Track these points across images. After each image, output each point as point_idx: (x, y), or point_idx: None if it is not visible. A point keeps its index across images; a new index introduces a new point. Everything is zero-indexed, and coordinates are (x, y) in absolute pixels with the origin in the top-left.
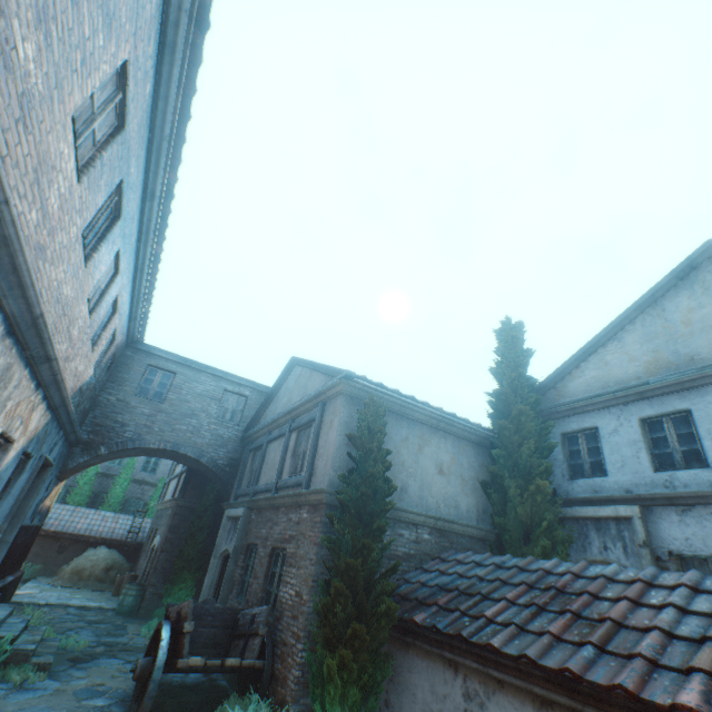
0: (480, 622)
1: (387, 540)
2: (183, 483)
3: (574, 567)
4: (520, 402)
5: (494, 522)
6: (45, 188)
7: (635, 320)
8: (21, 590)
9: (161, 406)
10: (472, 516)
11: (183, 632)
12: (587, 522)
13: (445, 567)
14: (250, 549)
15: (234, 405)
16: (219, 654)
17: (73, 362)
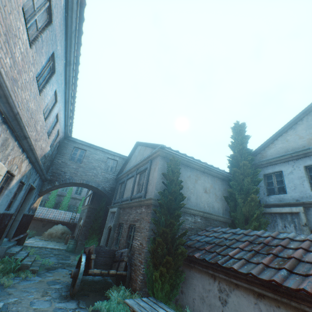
0: (226, 257)
1: (181, 220)
2: (91, 198)
3: (272, 234)
4: (243, 160)
5: (230, 214)
6: (12, 46)
7: (303, 119)
8: (28, 241)
9: (80, 165)
10: (220, 212)
11: (91, 258)
12: (276, 215)
13: (208, 234)
14: (120, 225)
15: (112, 164)
16: (107, 269)
17: (39, 142)
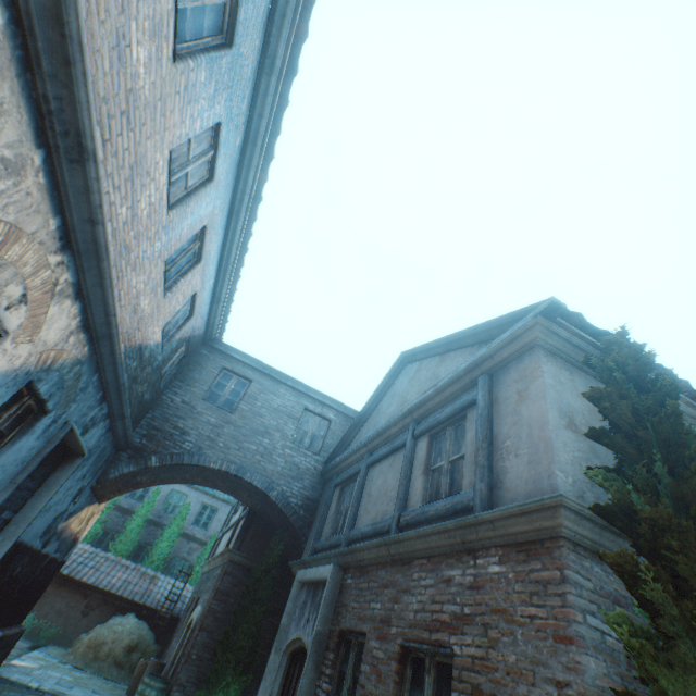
0: None
1: None
2: (240, 528)
3: None
4: None
5: None
6: None
7: None
8: (20, 659)
9: (230, 416)
10: None
11: None
12: None
13: None
14: (344, 641)
15: (314, 428)
16: None
17: (134, 274)
